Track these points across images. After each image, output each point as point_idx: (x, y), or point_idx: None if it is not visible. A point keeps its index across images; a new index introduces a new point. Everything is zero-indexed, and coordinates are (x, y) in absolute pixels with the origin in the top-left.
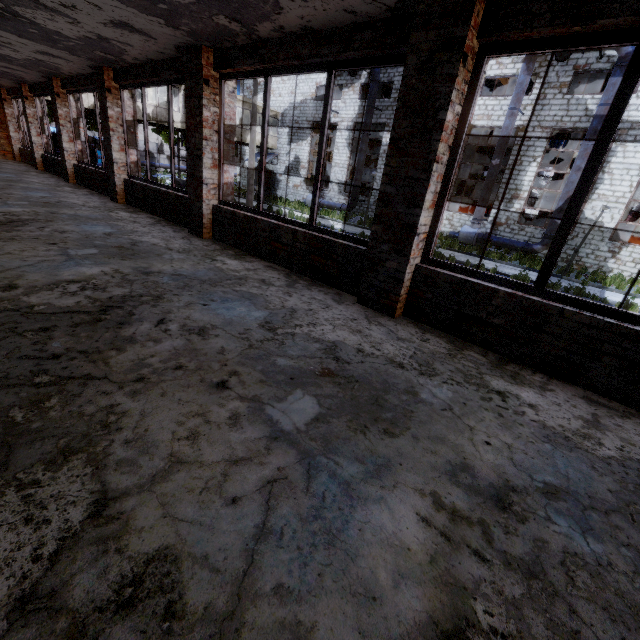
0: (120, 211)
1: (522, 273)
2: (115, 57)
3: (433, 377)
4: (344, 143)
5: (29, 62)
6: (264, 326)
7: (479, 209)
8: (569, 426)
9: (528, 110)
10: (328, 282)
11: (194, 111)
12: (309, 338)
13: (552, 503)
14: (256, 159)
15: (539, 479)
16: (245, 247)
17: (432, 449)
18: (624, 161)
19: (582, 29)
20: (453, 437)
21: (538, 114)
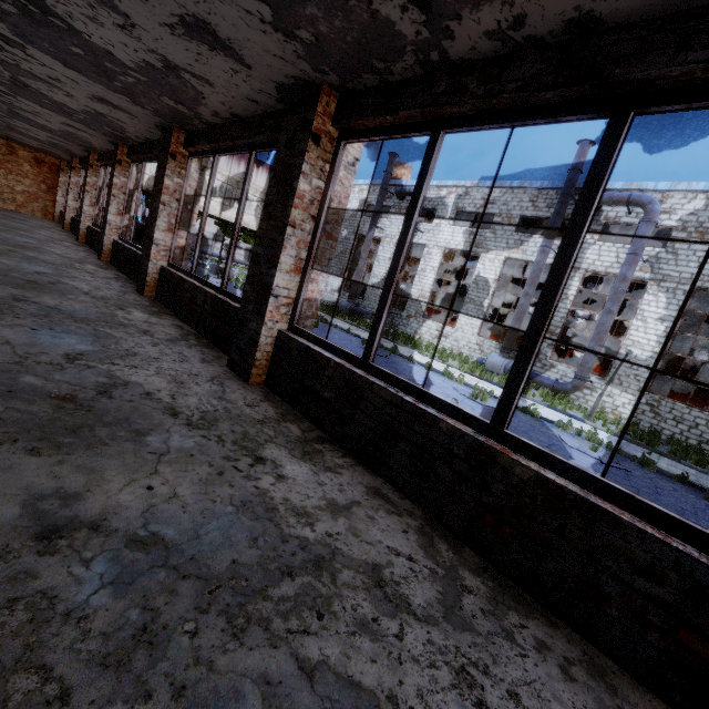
0: (91, 265)
1: (539, 409)
2: (122, 134)
3: (197, 429)
4: (385, 257)
5: (65, 134)
6: (70, 355)
7: (508, 338)
8: (297, 502)
9: None
10: (220, 346)
11: (160, 179)
12: (105, 373)
13: (124, 550)
14: None
15: (153, 529)
16: (173, 307)
17: (61, 474)
18: (658, 311)
19: (394, 119)
20: (113, 473)
21: None
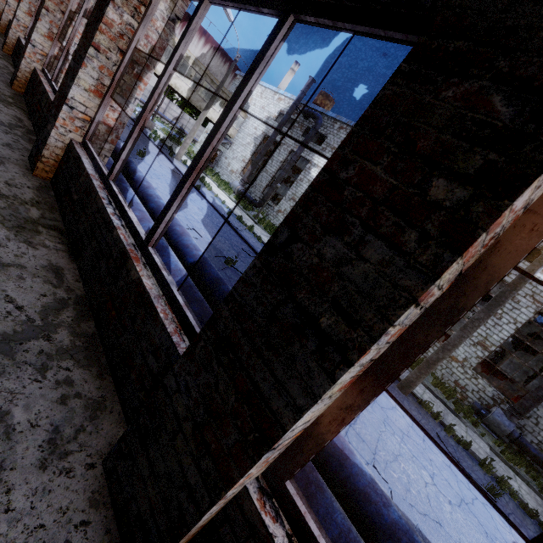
0: None
1: None
2: None
3: None
4: (278, 159)
5: None
6: None
7: None
8: None
9: None
10: None
11: None
12: None
13: None
14: None
15: None
16: (29, 105)
17: None
18: None
19: None
20: None
21: None
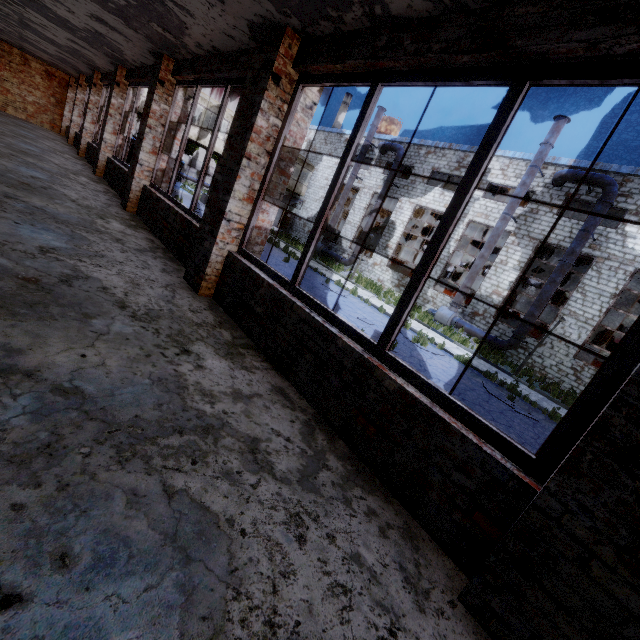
0: (85, 177)
1: (473, 359)
2: (120, 56)
3: (139, 321)
4: (361, 206)
5: (71, 50)
6: (43, 248)
7: (459, 294)
8: (207, 386)
9: (521, 219)
10: (182, 261)
11: (148, 104)
12: (71, 267)
13: (48, 394)
14: (283, 200)
15: (77, 384)
16: (149, 223)
17: (11, 334)
18: (597, 286)
19: (343, 68)
20: (55, 340)
21: (529, 225)
